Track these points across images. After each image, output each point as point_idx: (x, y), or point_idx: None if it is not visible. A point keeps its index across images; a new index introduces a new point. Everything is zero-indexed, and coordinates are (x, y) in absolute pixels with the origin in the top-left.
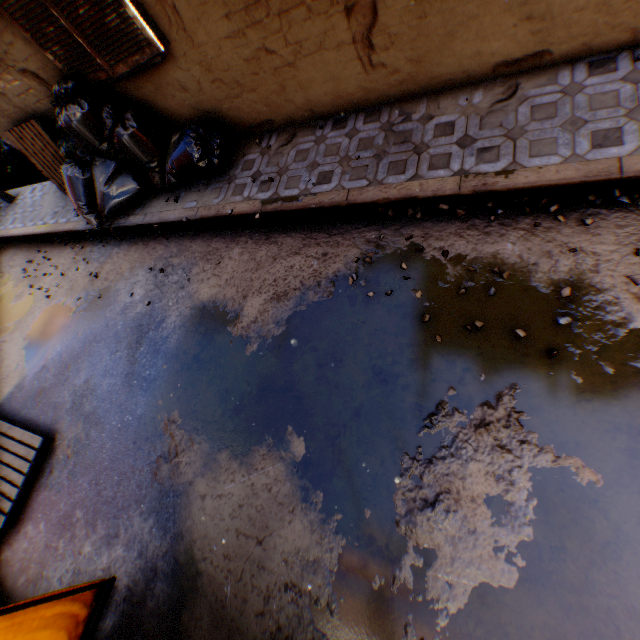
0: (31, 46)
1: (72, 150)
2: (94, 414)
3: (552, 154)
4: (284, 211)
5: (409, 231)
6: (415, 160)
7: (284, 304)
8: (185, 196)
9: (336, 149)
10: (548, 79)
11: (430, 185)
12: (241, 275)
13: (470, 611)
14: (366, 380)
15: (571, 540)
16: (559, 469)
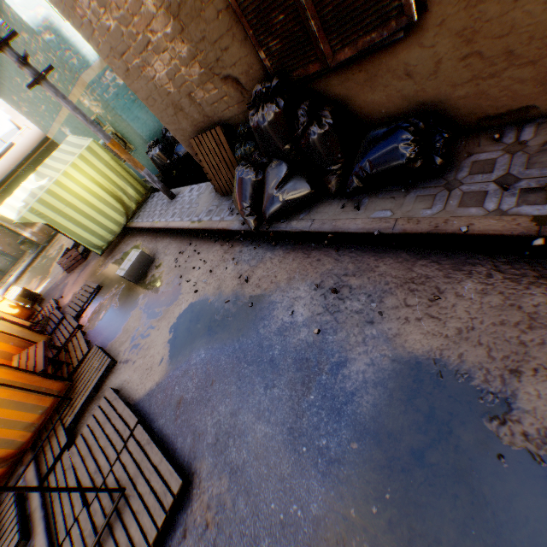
0: (244, 47)
1: (247, 153)
2: (242, 471)
3: None
4: None
5: None
6: None
7: None
8: (370, 203)
9: None
10: None
11: None
12: (491, 328)
13: None
14: None
15: None
16: None
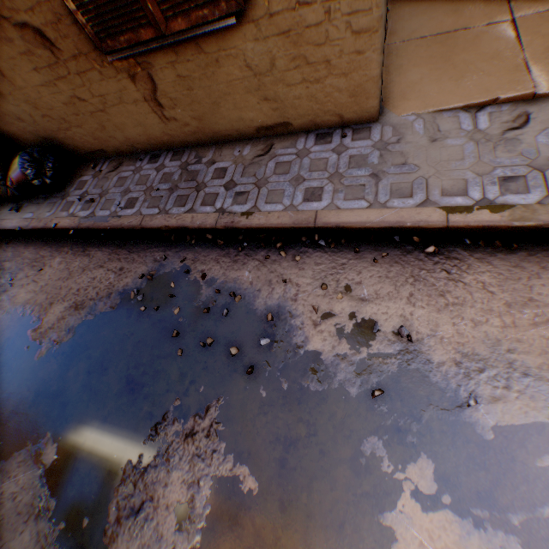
0: None
1: None
2: None
3: (279, 202)
4: (96, 229)
5: (185, 254)
6: (194, 196)
7: (79, 313)
8: (27, 207)
9: (146, 179)
10: (292, 142)
11: (198, 218)
12: (55, 283)
13: None
14: (120, 388)
15: (226, 545)
16: (233, 477)
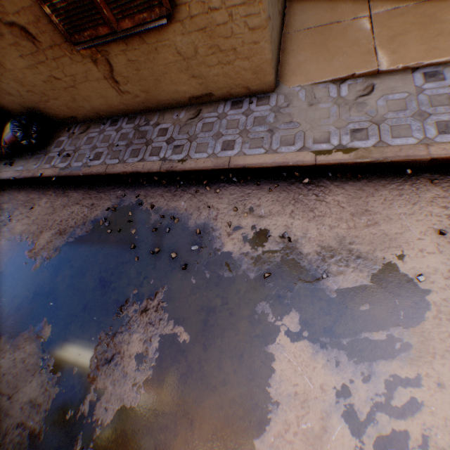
0: None
1: None
2: None
3: (205, 152)
4: (72, 176)
5: (139, 192)
6: (144, 149)
7: (63, 237)
8: (18, 162)
9: (108, 138)
10: (214, 108)
11: (147, 165)
12: (43, 217)
13: (112, 424)
14: (95, 286)
15: (169, 375)
16: (173, 334)
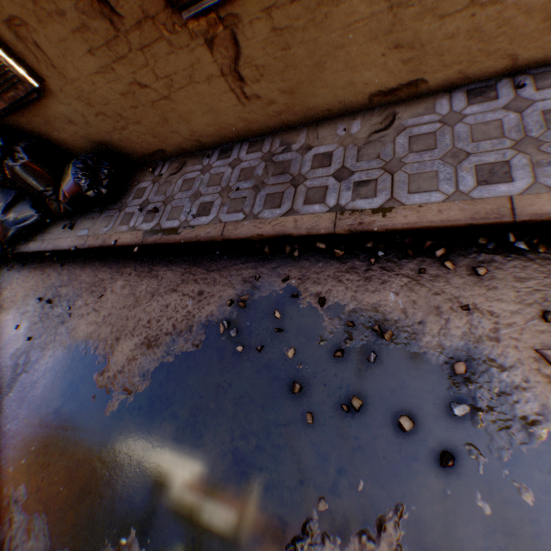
0: None
1: None
2: None
3: (434, 190)
4: (163, 244)
5: (286, 271)
6: (291, 193)
7: (153, 352)
8: (81, 223)
9: (219, 179)
10: (426, 107)
11: (304, 222)
12: (119, 312)
13: None
14: (225, 469)
15: None
16: None
